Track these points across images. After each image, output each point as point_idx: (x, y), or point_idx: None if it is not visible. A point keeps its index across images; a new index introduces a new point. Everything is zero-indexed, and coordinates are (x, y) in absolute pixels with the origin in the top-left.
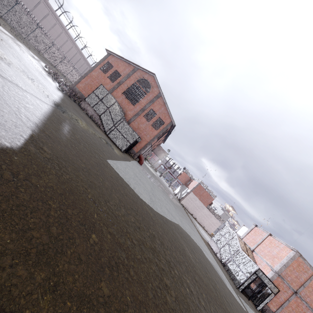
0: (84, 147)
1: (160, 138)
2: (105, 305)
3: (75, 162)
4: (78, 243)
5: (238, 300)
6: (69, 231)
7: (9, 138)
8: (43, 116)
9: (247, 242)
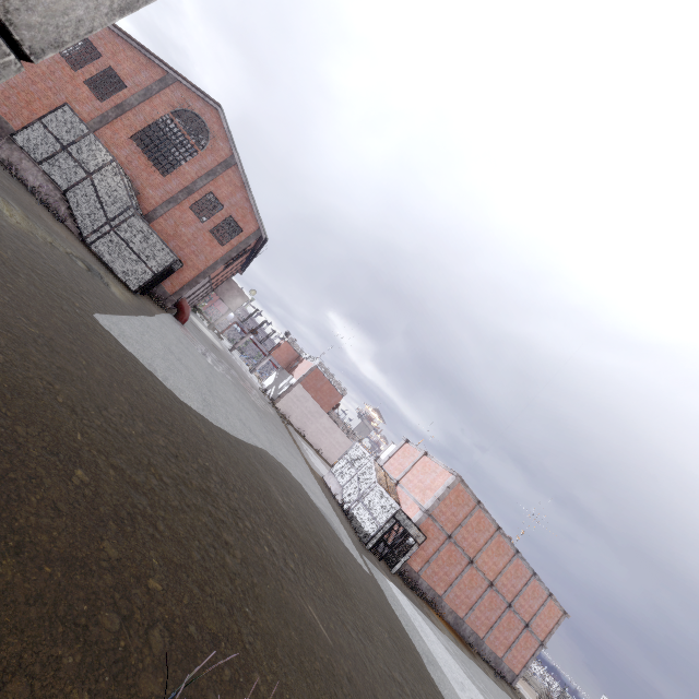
0: (31, 284)
1: (231, 263)
2: (114, 571)
3: (12, 324)
4: (49, 485)
5: (360, 560)
6: (27, 465)
7: None
8: None
9: (390, 471)
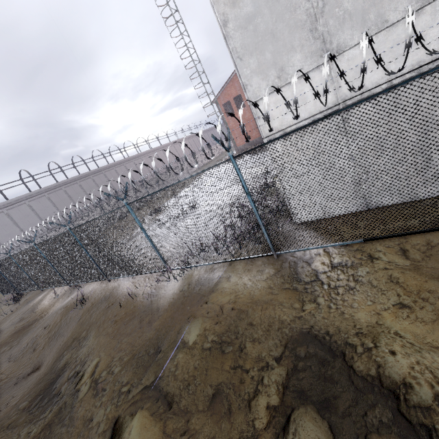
0: None
1: None
2: None
3: None
4: None
5: None
6: None
7: None
8: None
9: None
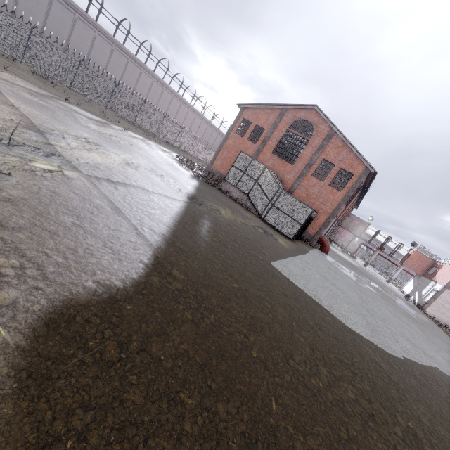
0: (233, 251)
1: (349, 201)
2: None
3: (221, 284)
4: None
5: None
6: None
7: (122, 272)
8: (172, 219)
9: None
